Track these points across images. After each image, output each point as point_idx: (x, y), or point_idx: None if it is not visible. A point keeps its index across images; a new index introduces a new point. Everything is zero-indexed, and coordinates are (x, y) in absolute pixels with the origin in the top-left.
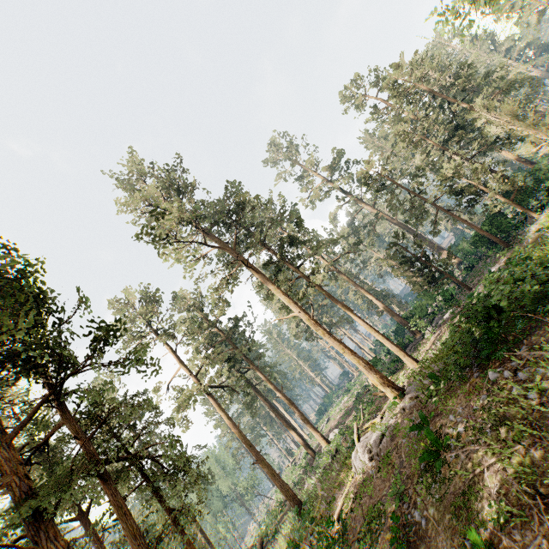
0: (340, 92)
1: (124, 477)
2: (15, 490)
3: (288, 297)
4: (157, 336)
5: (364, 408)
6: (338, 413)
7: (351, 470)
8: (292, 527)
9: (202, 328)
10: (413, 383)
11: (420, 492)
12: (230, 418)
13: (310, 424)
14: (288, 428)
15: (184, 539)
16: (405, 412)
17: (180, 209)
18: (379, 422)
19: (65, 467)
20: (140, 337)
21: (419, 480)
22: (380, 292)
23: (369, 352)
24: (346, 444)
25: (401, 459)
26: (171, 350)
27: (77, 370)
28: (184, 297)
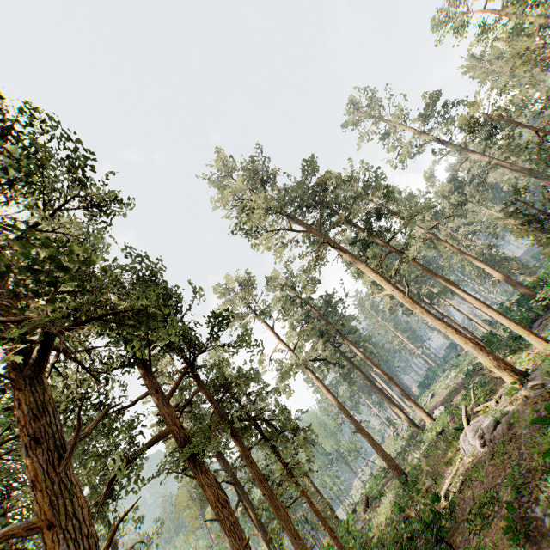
0: (432, 19)
1: (247, 434)
2: (177, 435)
3: (379, 275)
4: (257, 315)
5: (476, 388)
6: (444, 389)
7: (459, 452)
8: (396, 493)
9: (295, 306)
10: (538, 367)
11: (543, 489)
12: (328, 389)
13: (411, 399)
14: (387, 401)
15: (299, 490)
16: (527, 400)
17: (266, 201)
18: (493, 406)
19: (204, 421)
20: (243, 316)
21: (541, 477)
22: (495, 256)
23: (482, 324)
24: (454, 425)
25: (519, 450)
26: (270, 327)
27: (204, 350)
28: (277, 277)
